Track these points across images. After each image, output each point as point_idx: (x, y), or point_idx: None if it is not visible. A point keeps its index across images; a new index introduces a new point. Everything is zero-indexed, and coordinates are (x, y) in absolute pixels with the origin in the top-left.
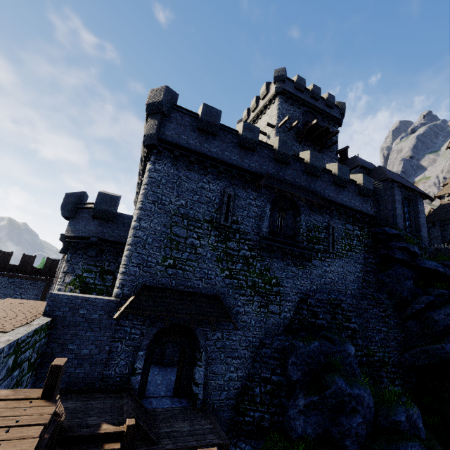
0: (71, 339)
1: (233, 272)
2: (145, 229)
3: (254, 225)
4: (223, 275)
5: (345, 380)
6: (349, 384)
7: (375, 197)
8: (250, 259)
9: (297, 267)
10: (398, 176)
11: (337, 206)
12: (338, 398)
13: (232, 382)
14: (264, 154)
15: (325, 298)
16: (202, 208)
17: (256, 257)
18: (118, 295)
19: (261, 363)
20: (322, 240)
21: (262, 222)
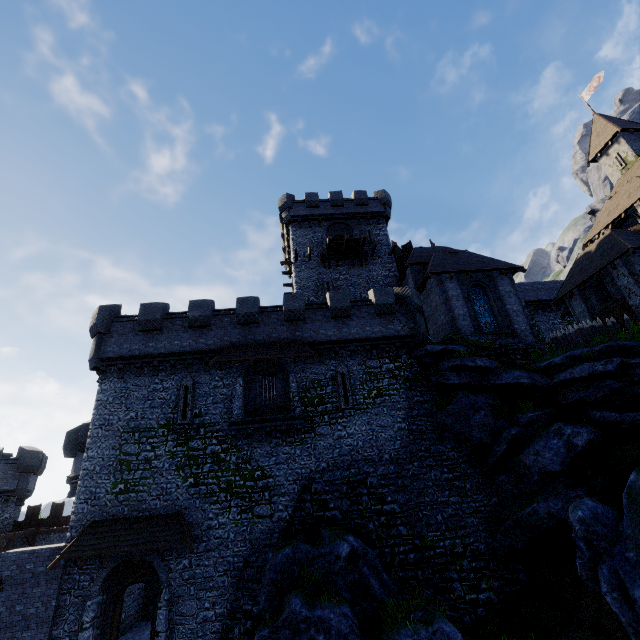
0: (19, 600)
1: (199, 477)
2: (93, 458)
3: (224, 410)
4: (186, 484)
5: (305, 599)
6: (309, 604)
7: (407, 308)
8: (222, 454)
9: (292, 445)
10: (465, 256)
11: (344, 343)
12: (292, 626)
13: (208, 624)
14: (225, 323)
15: (338, 477)
16: (155, 413)
17: (230, 449)
18: (68, 539)
19: (245, 590)
20: (328, 396)
21: (234, 403)
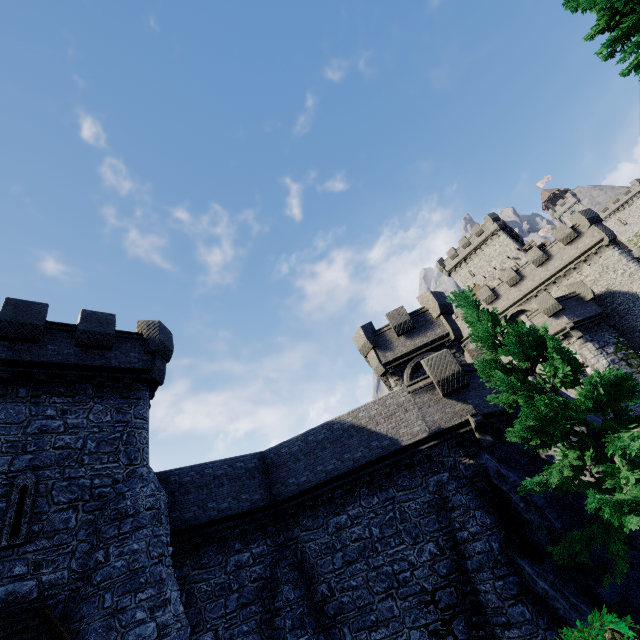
0: None
1: None
2: None
3: None
4: None
5: None
6: None
7: None
8: None
9: None
10: None
11: None
12: None
13: None
14: None
15: None
16: None
17: None
18: None
19: None
20: None
21: None
